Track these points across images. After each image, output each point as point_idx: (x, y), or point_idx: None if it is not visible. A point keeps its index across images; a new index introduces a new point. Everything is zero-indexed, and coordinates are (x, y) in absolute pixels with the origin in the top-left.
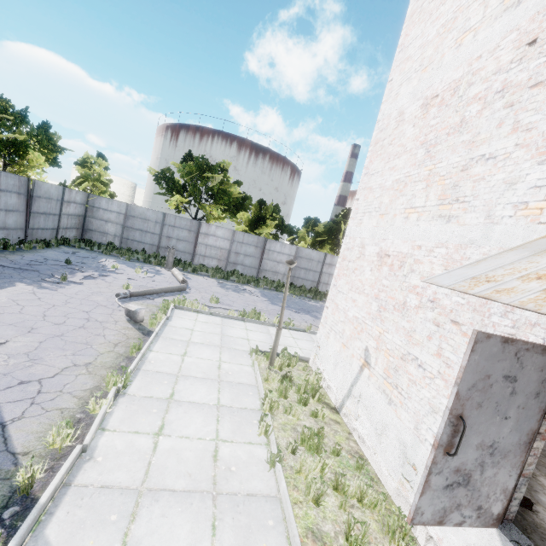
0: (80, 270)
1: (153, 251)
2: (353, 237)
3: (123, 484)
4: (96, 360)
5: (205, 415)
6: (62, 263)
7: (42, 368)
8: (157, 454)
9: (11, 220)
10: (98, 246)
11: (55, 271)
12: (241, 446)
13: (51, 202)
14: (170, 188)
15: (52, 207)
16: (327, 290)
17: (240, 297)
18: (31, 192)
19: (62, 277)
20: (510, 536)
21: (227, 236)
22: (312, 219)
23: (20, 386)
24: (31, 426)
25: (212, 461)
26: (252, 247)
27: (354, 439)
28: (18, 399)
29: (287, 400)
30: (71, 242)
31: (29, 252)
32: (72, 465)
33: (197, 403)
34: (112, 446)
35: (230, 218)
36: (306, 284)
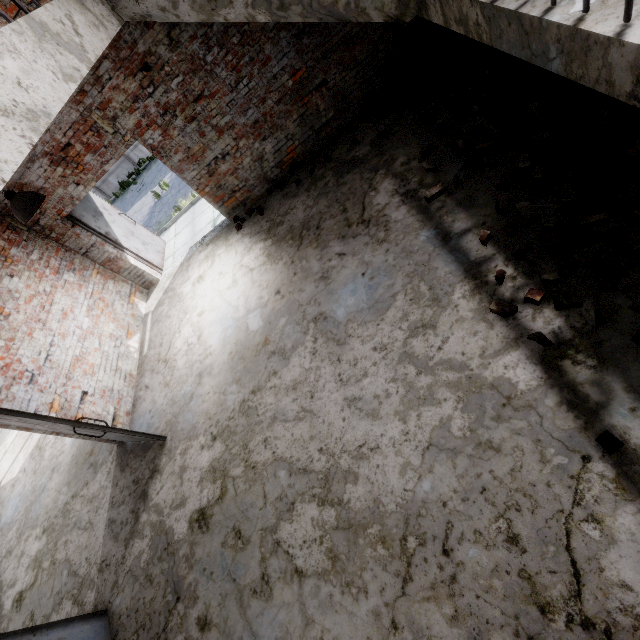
0: None
1: None
2: None
3: None
4: None
5: None
6: None
7: None
8: None
9: None
10: None
11: None
12: None
13: None
14: None
15: None
16: None
17: None
18: None
19: None
20: (225, 220)
21: None
22: None
23: None
24: None
25: None
26: None
27: None
28: None
29: None
30: None
31: None
32: None
33: None
34: None
35: None
36: None
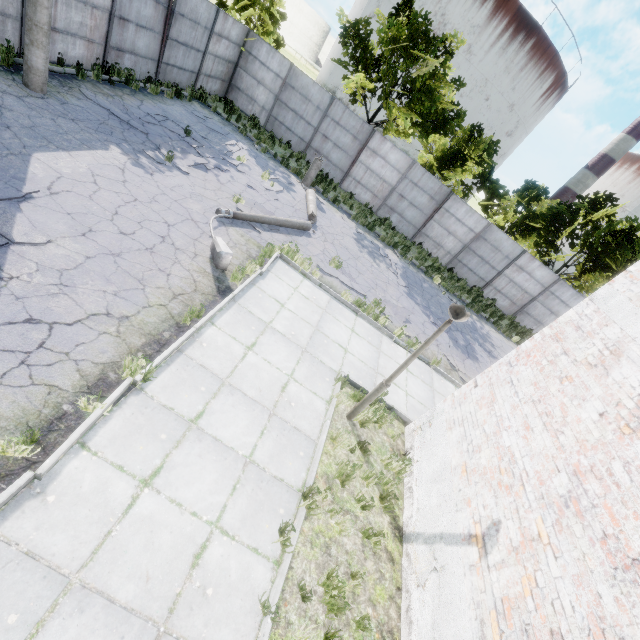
0: (197, 151)
1: (300, 148)
2: (606, 316)
3: (56, 559)
4: (138, 315)
5: (222, 472)
6: (182, 130)
7: (66, 303)
8: (126, 520)
9: (142, 42)
10: (237, 118)
11: (166, 142)
12: (241, 552)
13: (197, 29)
14: (356, 58)
15: (197, 38)
16: (493, 299)
17: (372, 267)
18: (173, 3)
19: (167, 156)
20: None
21: (400, 166)
22: (538, 188)
23: (24, 327)
24: (1, 402)
25: (190, 564)
26: (425, 196)
27: (399, 604)
28: (10, 348)
29: (343, 486)
30: (210, 99)
31: (153, 98)
32: (11, 498)
33: (223, 445)
34: (77, 481)
35: (419, 136)
36: (470, 278)
